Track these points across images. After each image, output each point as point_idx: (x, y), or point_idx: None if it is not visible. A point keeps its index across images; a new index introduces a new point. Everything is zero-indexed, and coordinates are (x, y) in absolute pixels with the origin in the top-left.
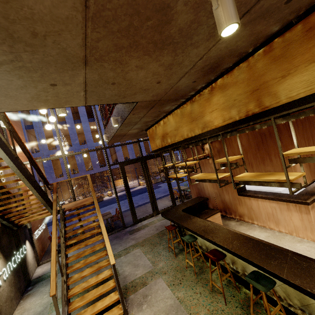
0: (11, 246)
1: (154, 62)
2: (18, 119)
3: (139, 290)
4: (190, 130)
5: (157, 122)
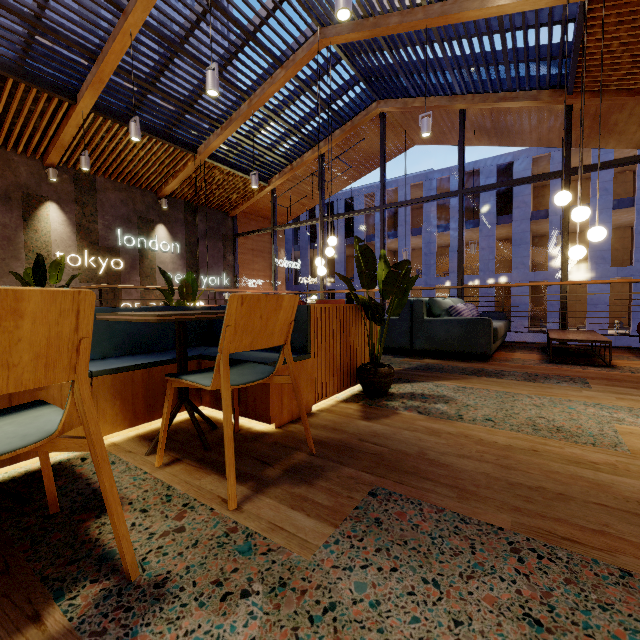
0: None
1: None
2: (281, 269)
3: None
4: None
5: None
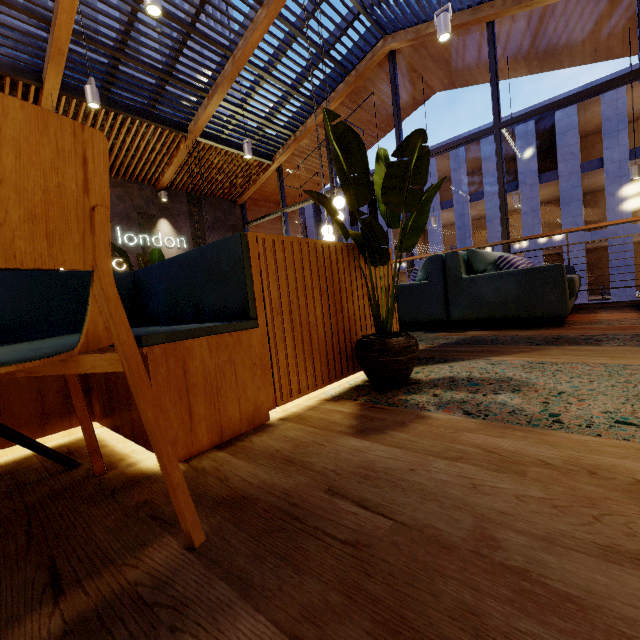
0: None
1: None
2: None
3: None
4: None
5: None
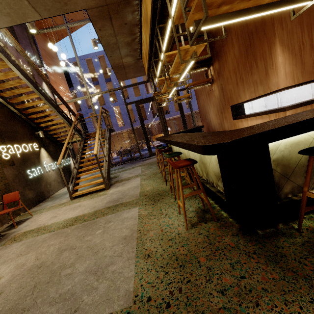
0: (57, 154)
1: None
2: (62, 71)
3: (123, 181)
4: (149, 37)
5: (140, 43)
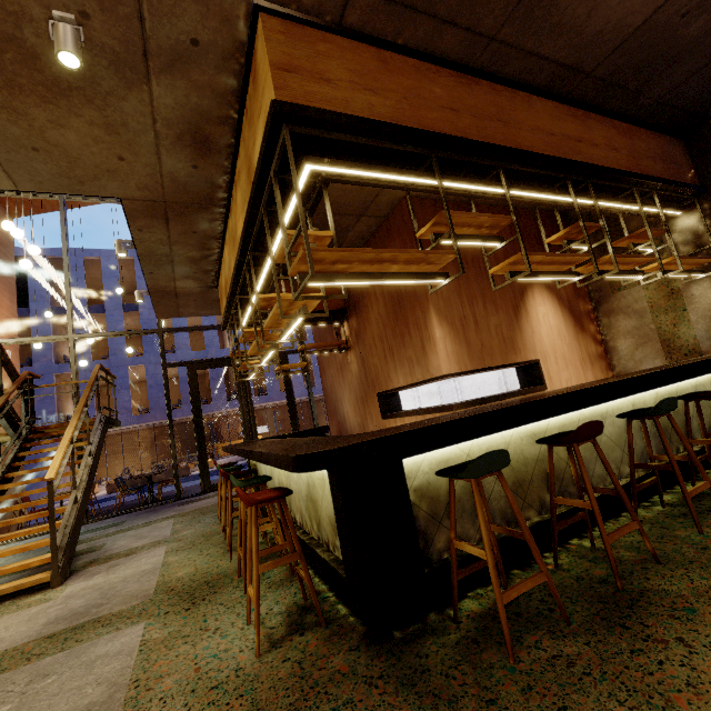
0: None
1: (75, 118)
2: (12, 273)
3: (112, 561)
4: (235, 261)
5: (219, 263)
